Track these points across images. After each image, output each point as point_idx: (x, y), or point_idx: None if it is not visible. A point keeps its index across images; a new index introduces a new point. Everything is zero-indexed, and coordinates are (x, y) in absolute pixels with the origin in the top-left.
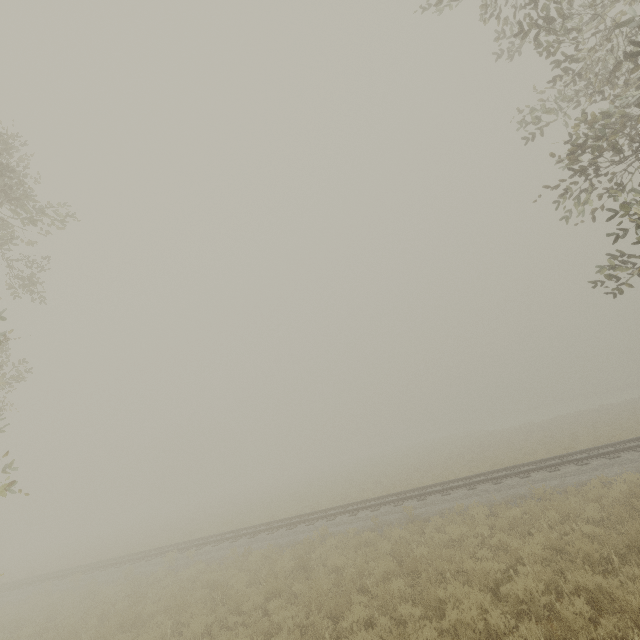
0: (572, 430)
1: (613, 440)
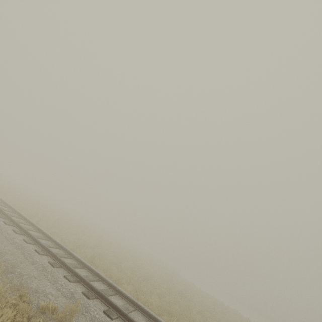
0: (166, 284)
1: (111, 274)
